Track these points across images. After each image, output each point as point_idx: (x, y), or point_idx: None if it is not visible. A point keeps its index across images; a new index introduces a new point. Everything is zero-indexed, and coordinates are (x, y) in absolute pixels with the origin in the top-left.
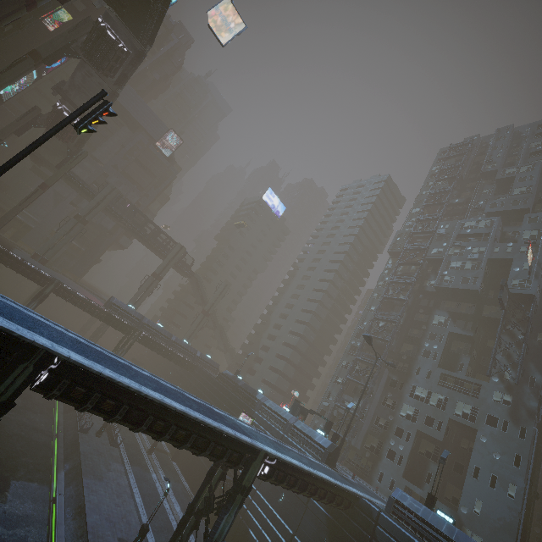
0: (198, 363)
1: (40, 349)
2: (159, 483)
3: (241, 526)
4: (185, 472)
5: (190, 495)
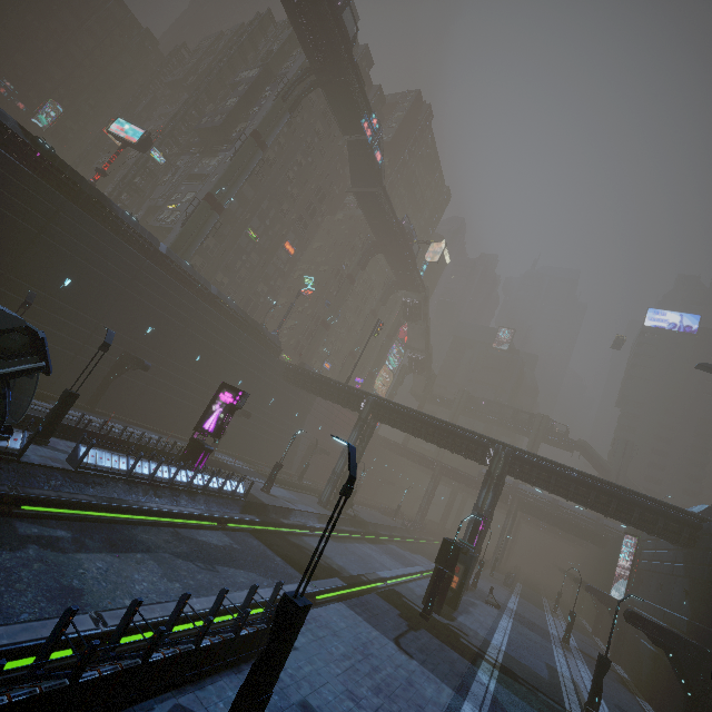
0: (607, 533)
1: (370, 400)
2: (553, 619)
3: (635, 641)
4: (605, 641)
5: (602, 649)
